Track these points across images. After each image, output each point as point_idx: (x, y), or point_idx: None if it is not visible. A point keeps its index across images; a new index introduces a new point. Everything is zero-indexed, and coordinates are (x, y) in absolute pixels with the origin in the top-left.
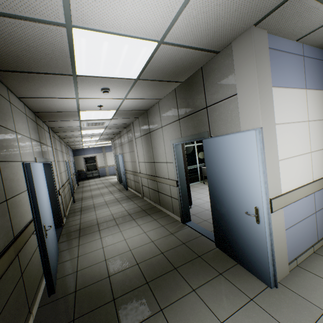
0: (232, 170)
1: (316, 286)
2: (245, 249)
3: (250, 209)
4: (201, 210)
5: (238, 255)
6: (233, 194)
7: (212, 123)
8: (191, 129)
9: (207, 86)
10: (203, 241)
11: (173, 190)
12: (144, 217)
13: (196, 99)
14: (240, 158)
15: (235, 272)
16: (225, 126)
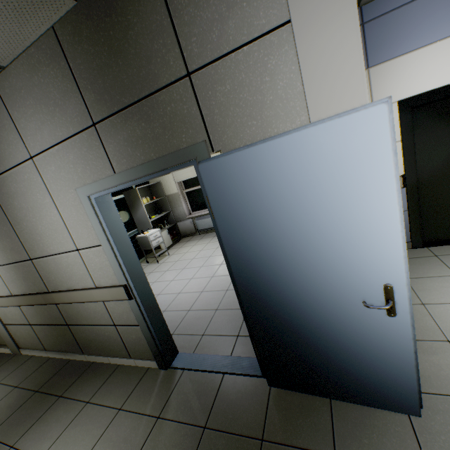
0: (310, 220)
1: (433, 359)
2: (353, 371)
3: (368, 293)
4: (180, 315)
5: (336, 386)
6: (317, 272)
7: (216, 117)
8: (146, 146)
9: (180, 8)
10: (238, 389)
11: (117, 309)
12: (49, 416)
13: (147, 54)
14: (337, 185)
15: (349, 425)
16: (259, 120)
